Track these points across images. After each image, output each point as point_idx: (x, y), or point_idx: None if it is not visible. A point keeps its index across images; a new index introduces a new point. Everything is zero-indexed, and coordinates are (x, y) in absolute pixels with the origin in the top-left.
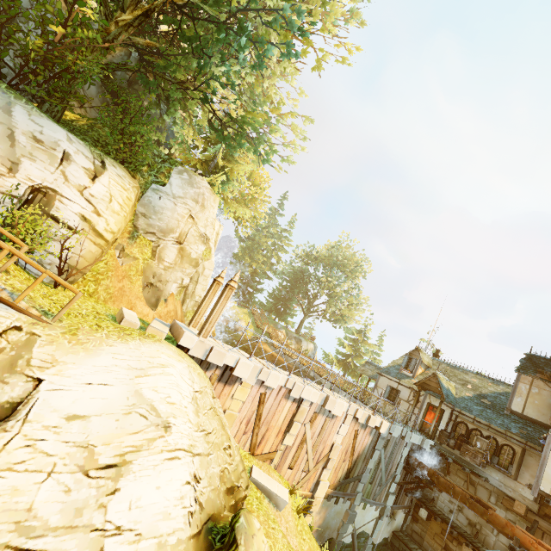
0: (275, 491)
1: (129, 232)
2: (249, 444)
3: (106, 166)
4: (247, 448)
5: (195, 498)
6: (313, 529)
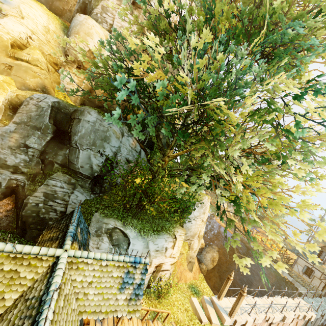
0: None
1: None
2: None
3: (176, 237)
4: None
5: None
6: None
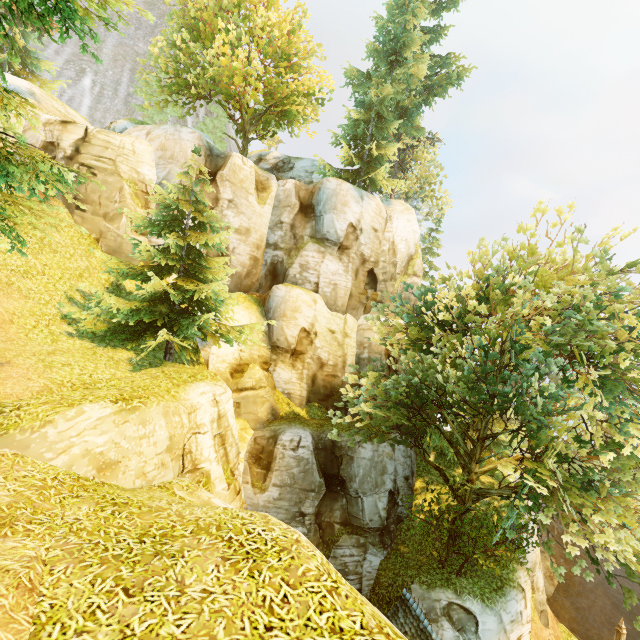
0: None
1: None
2: None
3: (523, 587)
4: None
5: None
6: None
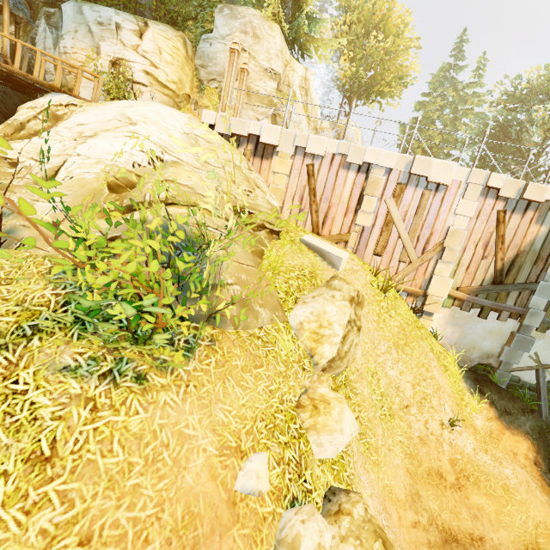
0: (327, 250)
1: (197, 87)
2: (310, 223)
3: (149, 25)
4: (309, 227)
5: (150, 162)
6: (437, 335)
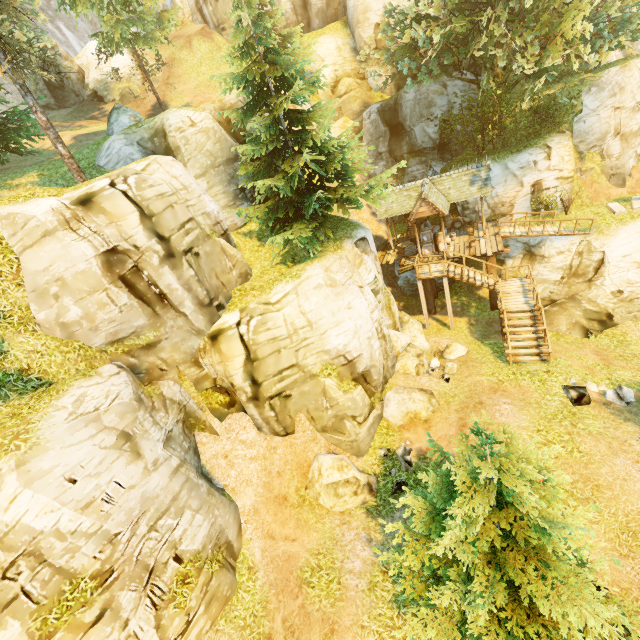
0: None
1: (577, 158)
2: None
3: (549, 147)
4: None
5: None
6: None
